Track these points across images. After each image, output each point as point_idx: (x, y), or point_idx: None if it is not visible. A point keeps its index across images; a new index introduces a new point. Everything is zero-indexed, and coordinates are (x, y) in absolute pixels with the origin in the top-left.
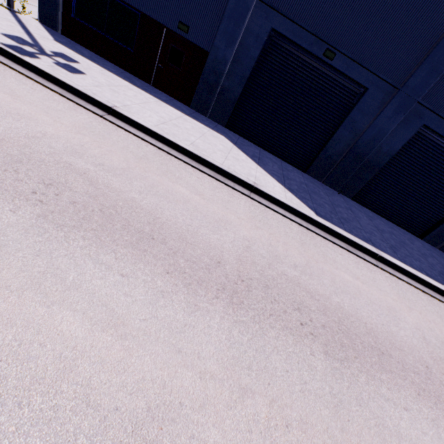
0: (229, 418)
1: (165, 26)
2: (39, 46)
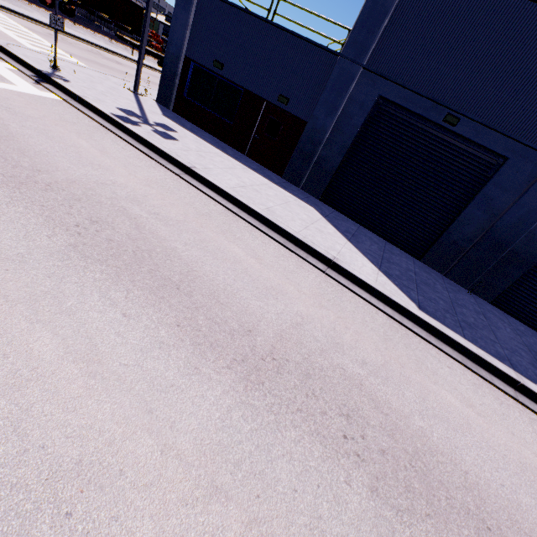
0: (178, 517)
1: (265, 99)
2: (145, 118)
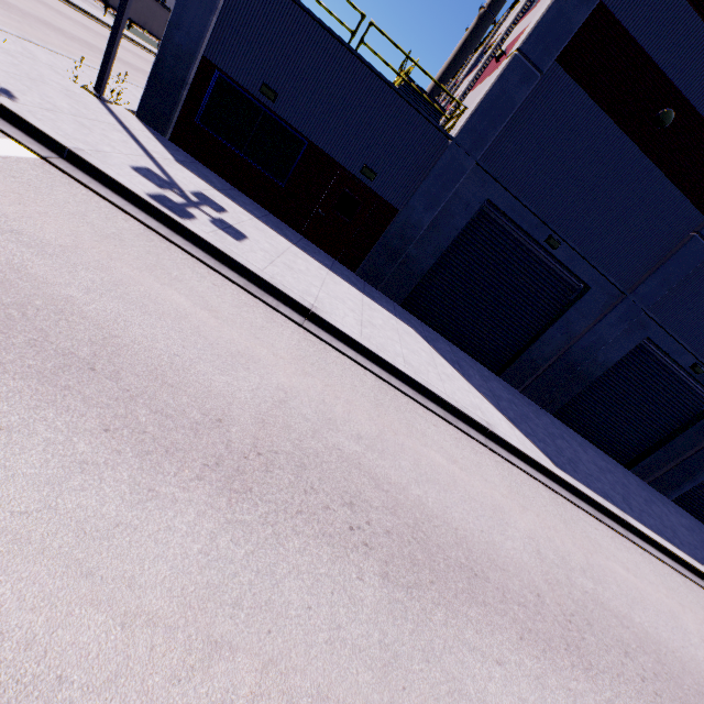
0: None
1: (342, 165)
2: (176, 185)
